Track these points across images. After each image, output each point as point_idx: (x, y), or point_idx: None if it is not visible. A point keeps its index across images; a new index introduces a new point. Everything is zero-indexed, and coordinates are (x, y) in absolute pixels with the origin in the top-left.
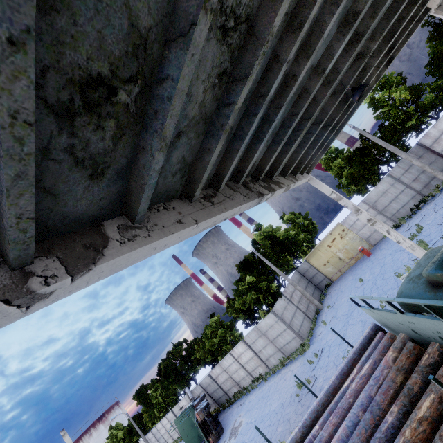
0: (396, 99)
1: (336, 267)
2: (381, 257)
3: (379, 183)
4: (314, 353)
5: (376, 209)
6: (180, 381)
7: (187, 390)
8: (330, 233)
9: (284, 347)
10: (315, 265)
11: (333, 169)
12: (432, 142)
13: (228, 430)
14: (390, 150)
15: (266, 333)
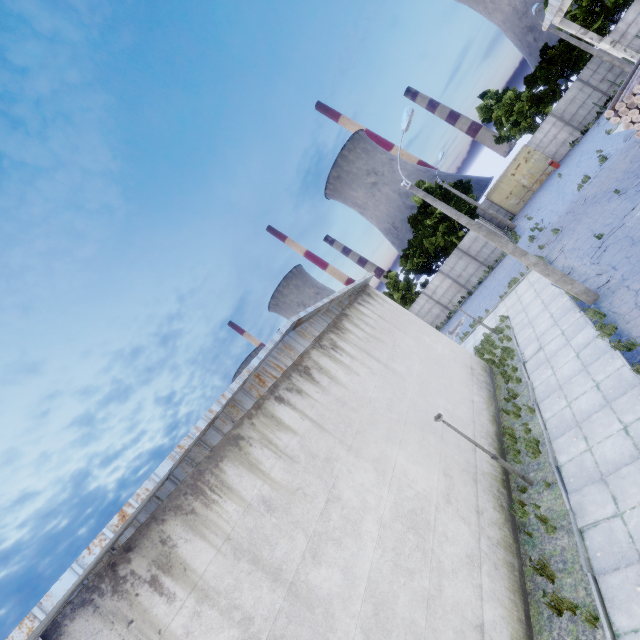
0: (583, 0)
1: (519, 197)
2: (576, 154)
3: (568, 90)
4: (535, 223)
5: (564, 120)
6: None
7: None
8: (515, 159)
9: (488, 258)
10: (497, 201)
11: (502, 107)
12: (620, 37)
13: None
14: (583, 48)
15: (469, 249)
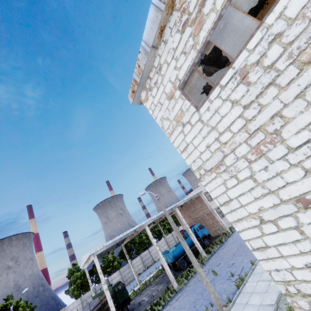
0: (109, 258)
1: None
2: None
3: (90, 290)
4: None
5: (83, 304)
6: None
7: None
8: None
9: None
10: None
11: (74, 277)
12: (111, 280)
13: None
14: None
15: None
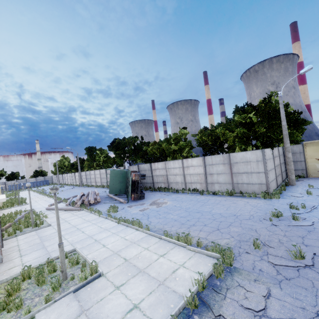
0: None
1: None
2: None
3: None
4: (303, 203)
5: None
6: (122, 158)
7: (126, 164)
8: None
9: (241, 185)
10: (308, 154)
11: None
12: None
13: (149, 200)
14: None
15: (235, 164)
